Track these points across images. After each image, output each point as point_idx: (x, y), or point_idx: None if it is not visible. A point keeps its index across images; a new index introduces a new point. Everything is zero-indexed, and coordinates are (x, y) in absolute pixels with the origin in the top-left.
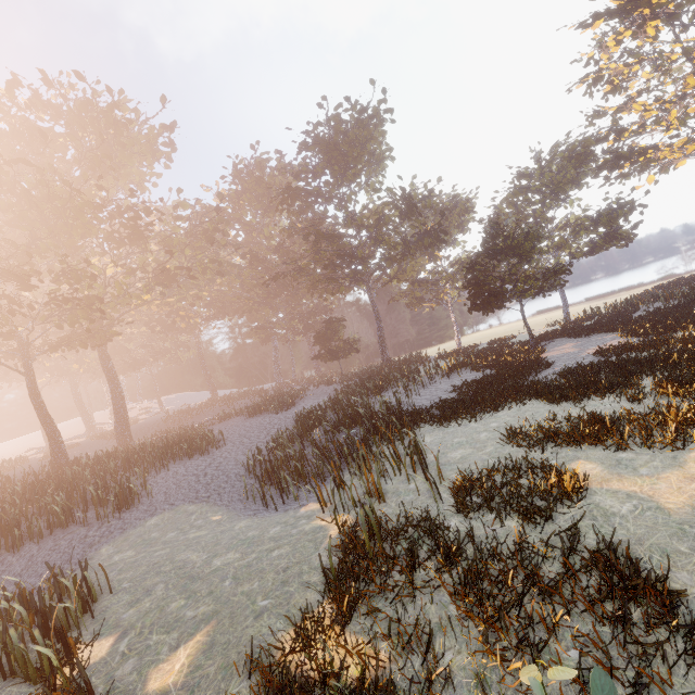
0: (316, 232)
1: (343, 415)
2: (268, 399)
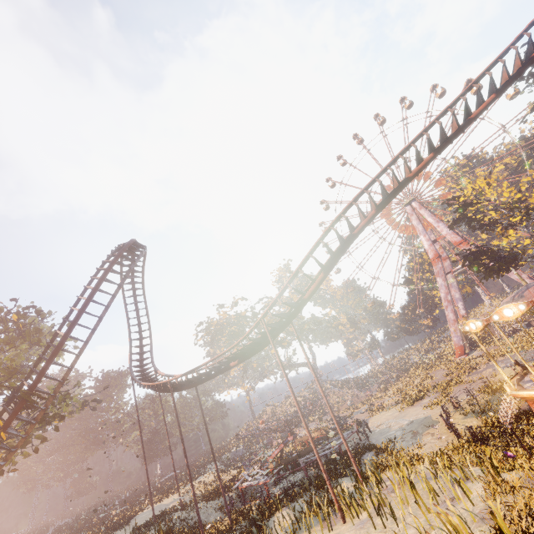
0: (85, 430)
1: (77, 518)
2: (28, 533)
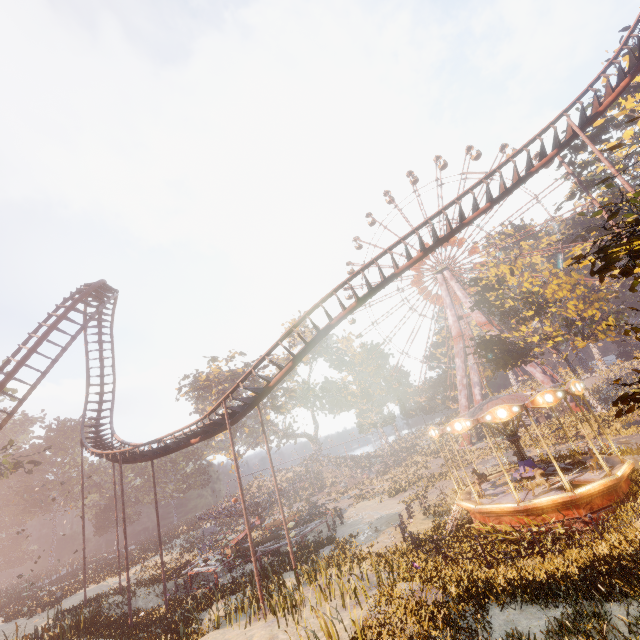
0: (26, 489)
1: None
2: None
